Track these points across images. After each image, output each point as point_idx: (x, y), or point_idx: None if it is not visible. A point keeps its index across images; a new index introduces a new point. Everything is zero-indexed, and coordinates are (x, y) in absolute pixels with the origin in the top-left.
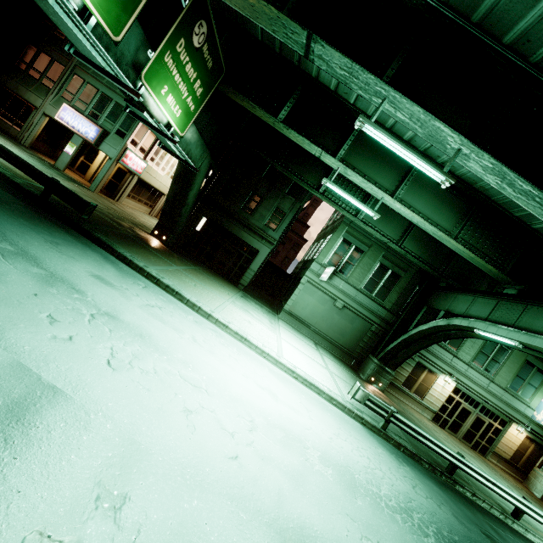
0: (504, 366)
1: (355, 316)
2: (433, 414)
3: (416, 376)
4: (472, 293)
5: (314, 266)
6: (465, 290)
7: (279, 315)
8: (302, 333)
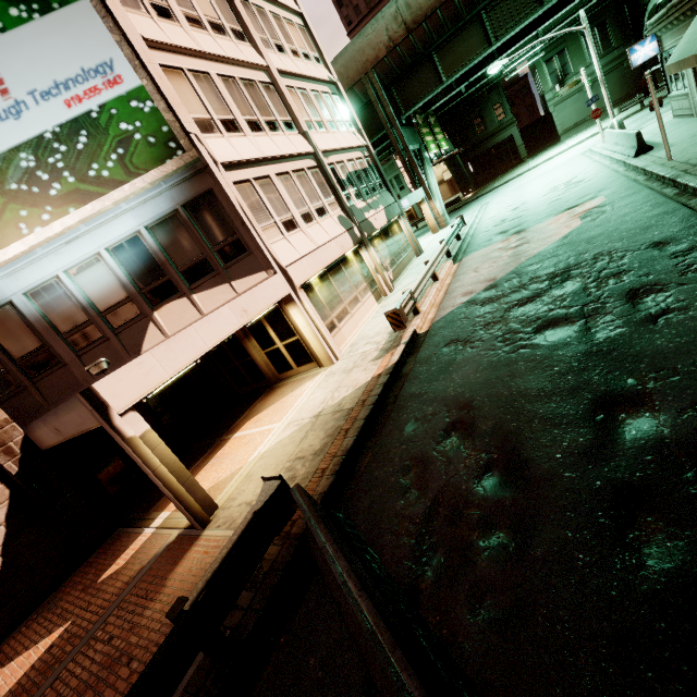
0: None
1: (606, 78)
2: None
3: None
4: None
5: (548, 97)
6: None
7: (561, 140)
8: (585, 128)
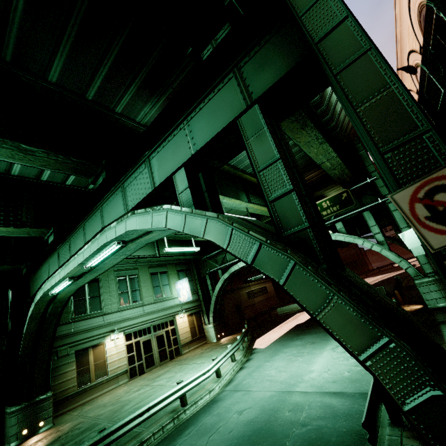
0: (142, 288)
1: None
2: (127, 374)
3: (85, 364)
4: (45, 260)
5: None
6: (39, 262)
7: None
8: None
